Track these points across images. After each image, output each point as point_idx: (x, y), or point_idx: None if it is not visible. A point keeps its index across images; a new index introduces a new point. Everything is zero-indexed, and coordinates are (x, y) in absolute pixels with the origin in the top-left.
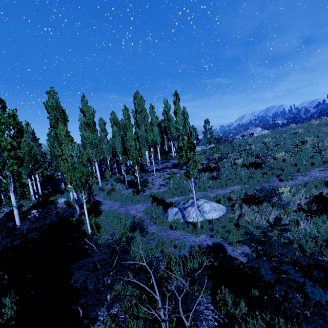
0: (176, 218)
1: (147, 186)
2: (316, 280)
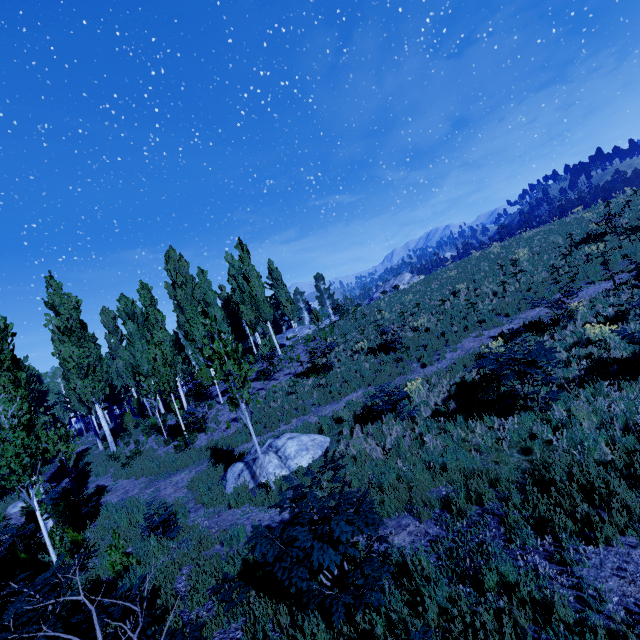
0: (240, 482)
1: (205, 430)
2: (328, 538)
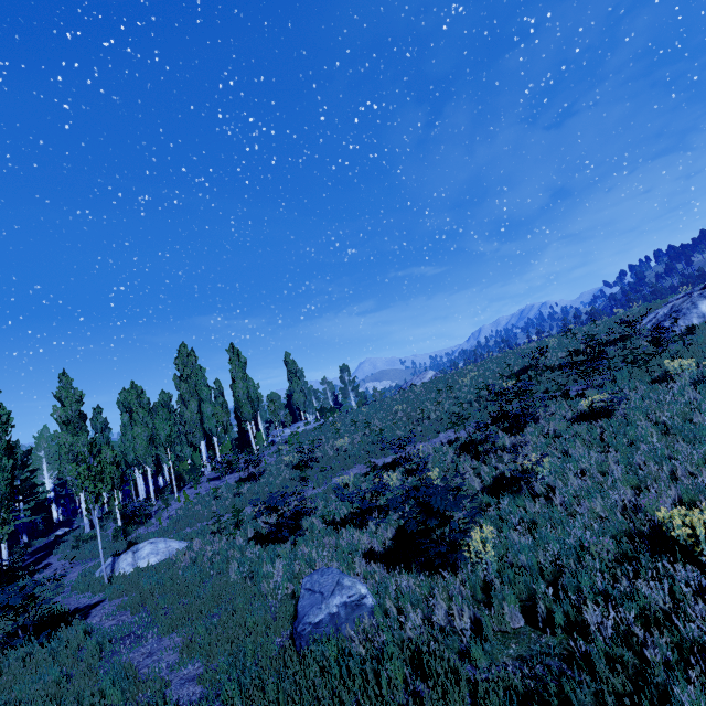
0: (102, 574)
1: (145, 523)
2: None
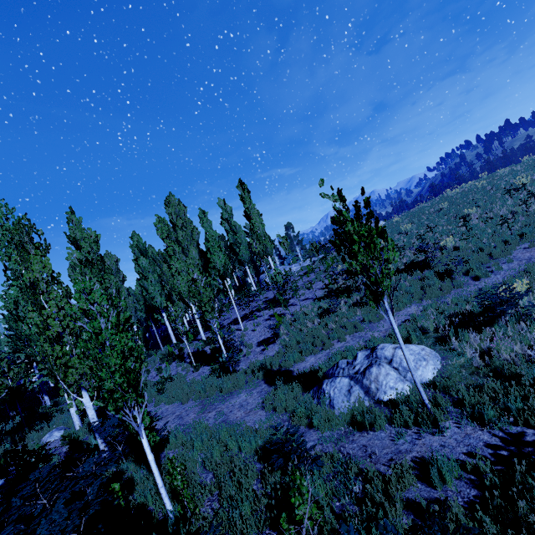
0: (352, 400)
1: (239, 353)
2: None
